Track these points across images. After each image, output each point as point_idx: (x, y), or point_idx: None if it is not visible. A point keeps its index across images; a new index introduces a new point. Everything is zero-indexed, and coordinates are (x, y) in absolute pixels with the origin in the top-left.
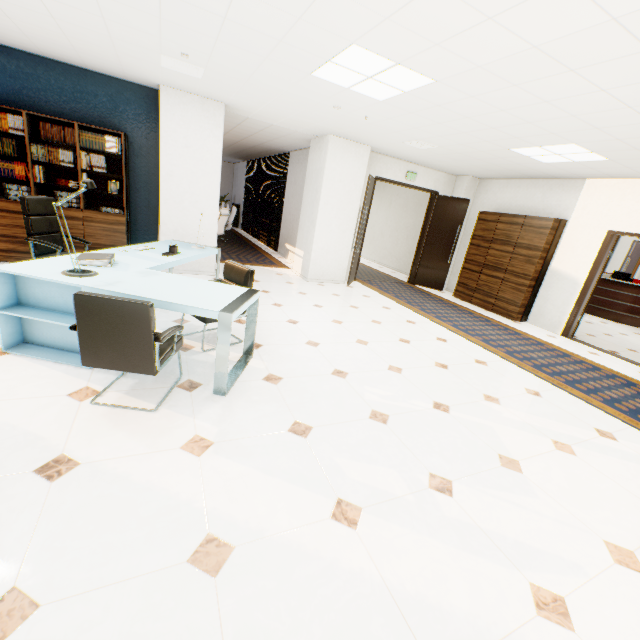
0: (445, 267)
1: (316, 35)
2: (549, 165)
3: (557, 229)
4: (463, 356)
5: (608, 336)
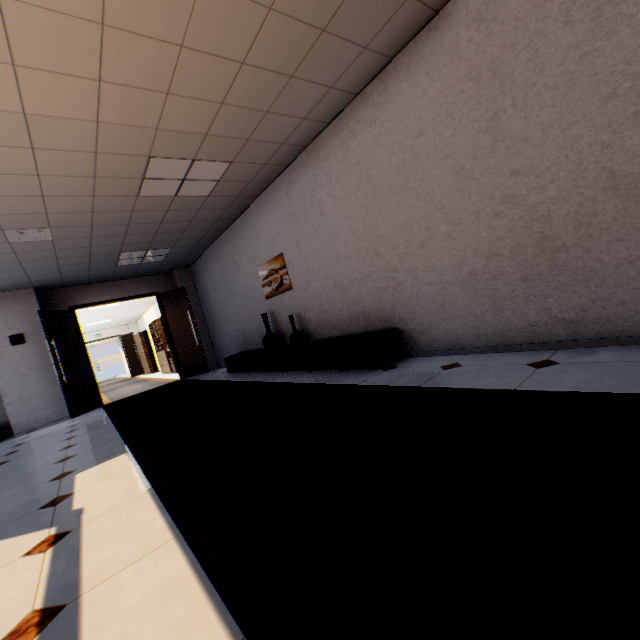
0: (140, 363)
1: None
2: (116, 320)
3: (144, 335)
4: None
5: None
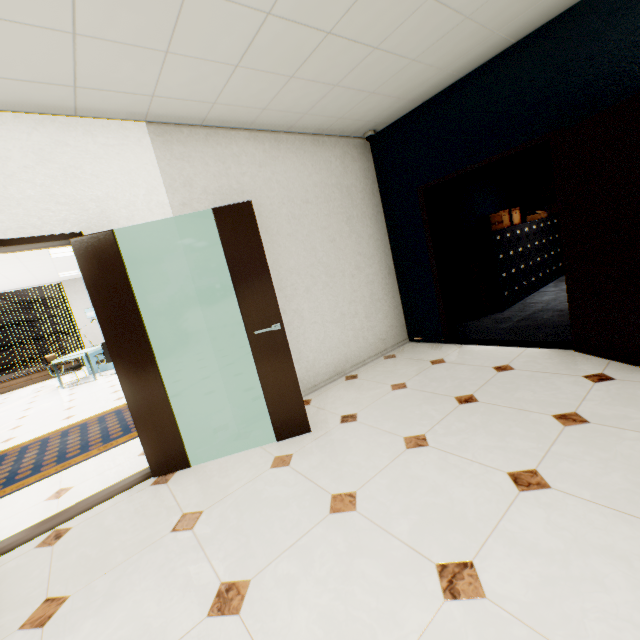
0: None
1: (60, 259)
2: None
3: None
4: (83, 410)
5: (200, 586)
